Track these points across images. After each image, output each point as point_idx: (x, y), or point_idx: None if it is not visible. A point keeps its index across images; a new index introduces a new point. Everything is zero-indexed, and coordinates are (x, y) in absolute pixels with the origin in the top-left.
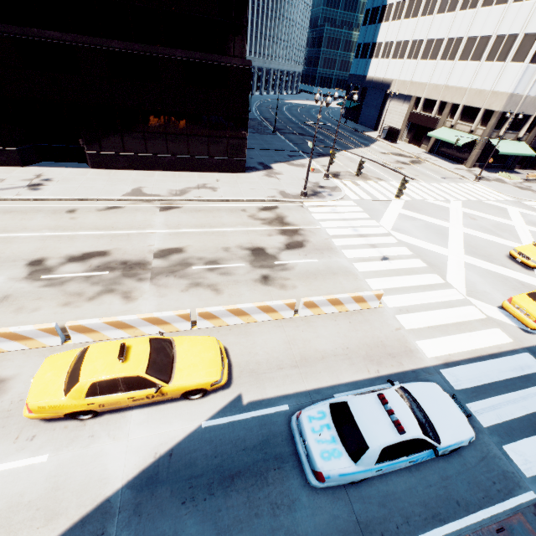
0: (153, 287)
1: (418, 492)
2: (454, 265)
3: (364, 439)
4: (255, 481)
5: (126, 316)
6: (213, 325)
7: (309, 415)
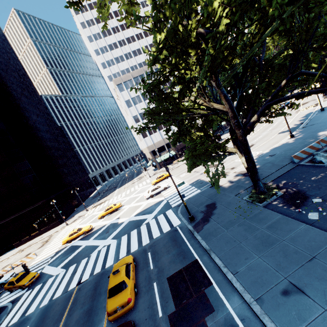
0: None
1: None
2: None
3: None
4: None
5: None
6: None
7: None
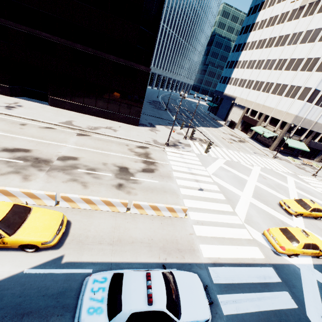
0: (46, 176)
1: None
2: (243, 202)
3: (122, 303)
4: (39, 321)
5: (11, 188)
6: (70, 206)
7: (95, 278)
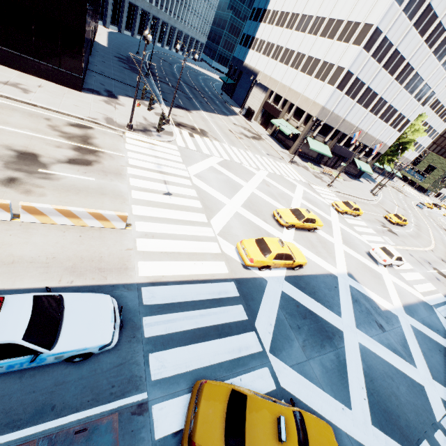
0: None
1: (11, 399)
2: (226, 211)
3: None
4: None
5: None
6: None
7: None
